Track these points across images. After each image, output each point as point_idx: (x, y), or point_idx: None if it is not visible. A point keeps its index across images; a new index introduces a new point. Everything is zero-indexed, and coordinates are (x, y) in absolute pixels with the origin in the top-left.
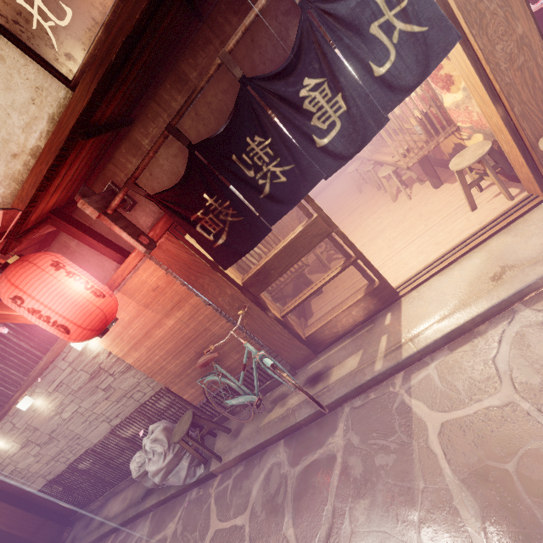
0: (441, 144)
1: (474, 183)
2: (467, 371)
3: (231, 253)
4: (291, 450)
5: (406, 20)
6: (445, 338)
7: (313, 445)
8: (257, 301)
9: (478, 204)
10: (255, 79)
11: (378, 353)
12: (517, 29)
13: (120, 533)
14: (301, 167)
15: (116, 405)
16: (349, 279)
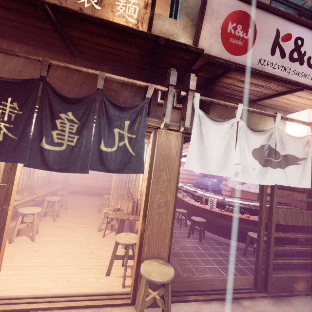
0: (136, 222)
1: (119, 257)
2: None
3: None
4: None
5: (130, 143)
6: None
7: None
8: None
9: (113, 273)
10: (49, 85)
11: None
12: (168, 196)
13: None
14: (20, 144)
15: None
16: (6, 258)
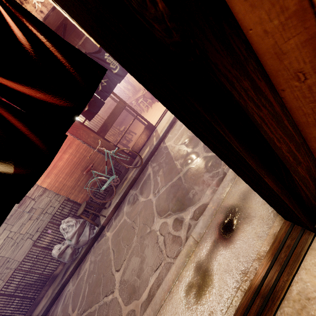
0: None
1: None
2: (176, 129)
3: (91, 113)
4: (135, 188)
5: None
6: (170, 126)
7: (142, 179)
8: (105, 138)
9: None
10: (90, 53)
11: (154, 141)
12: None
13: (50, 310)
14: (110, 80)
15: (36, 222)
16: None
